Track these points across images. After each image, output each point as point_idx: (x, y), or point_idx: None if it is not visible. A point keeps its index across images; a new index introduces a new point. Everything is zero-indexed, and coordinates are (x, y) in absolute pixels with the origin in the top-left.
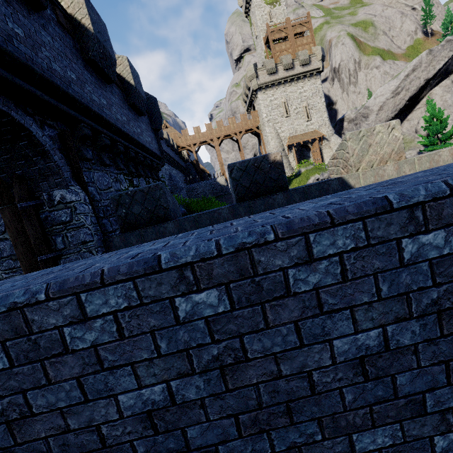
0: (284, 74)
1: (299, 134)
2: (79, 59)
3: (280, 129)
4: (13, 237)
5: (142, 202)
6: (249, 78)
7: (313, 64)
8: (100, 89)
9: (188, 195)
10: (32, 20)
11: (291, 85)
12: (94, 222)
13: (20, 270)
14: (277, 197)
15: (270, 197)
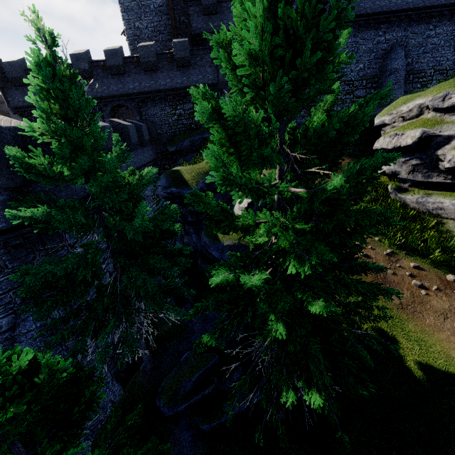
0: None
1: None
2: (142, 73)
3: None
4: None
5: None
6: None
7: None
8: (151, 78)
9: None
10: (125, 78)
11: None
12: None
13: None
14: None
15: None
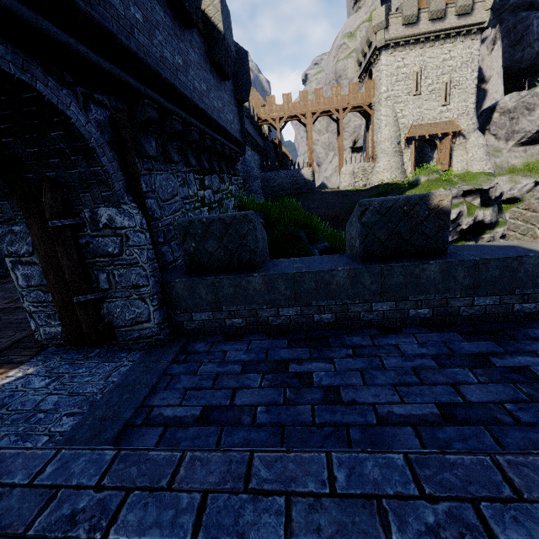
0: (427, 27)
1: (426, 124)
2: None
3: (401, 112)
4: (44, 263)
5: (220, 237)
6: (374, 28)
7: (476, 14)
8: (175, 38)
9: (262, 186)
10: None
11: (433, 45)
12: (151, 258)
13: (52, 305)
14: (429, 268)
15: (417, 265)
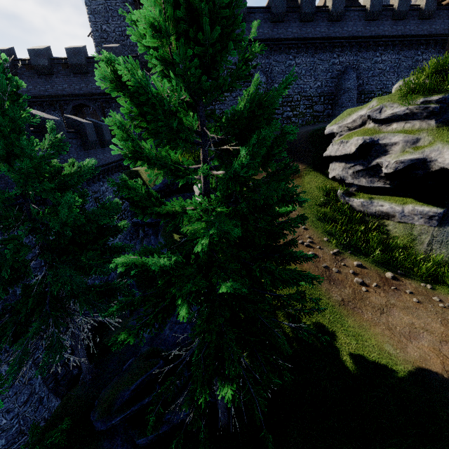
0: None
1: None
2: None
3: None
4: None
5: None
6: None
7: None
8: None
9: None
10: (88, 77)
11: None
12: None
13: None
14: None
15: None
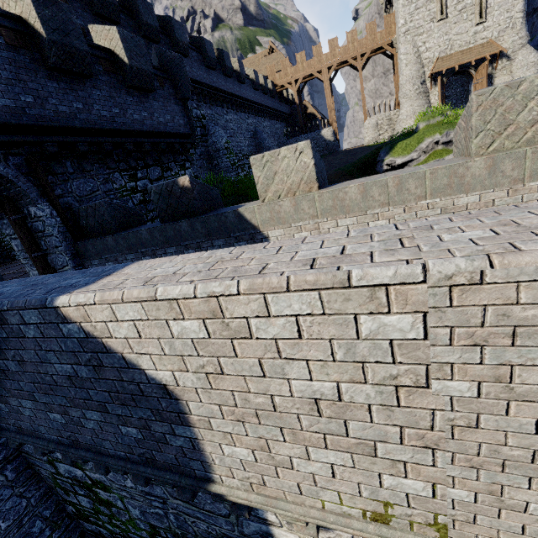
0: None
1: (457, 52)
2: (40, 72)
3: (424, 44)
4: (20, 238)
5: (94, 216)
6: None
7: None
8: (73, 93)
9: None
10: None
11: None
12: (63, 231)
13: (31, 260)
14: (183, 225)
15: (176, 223)
